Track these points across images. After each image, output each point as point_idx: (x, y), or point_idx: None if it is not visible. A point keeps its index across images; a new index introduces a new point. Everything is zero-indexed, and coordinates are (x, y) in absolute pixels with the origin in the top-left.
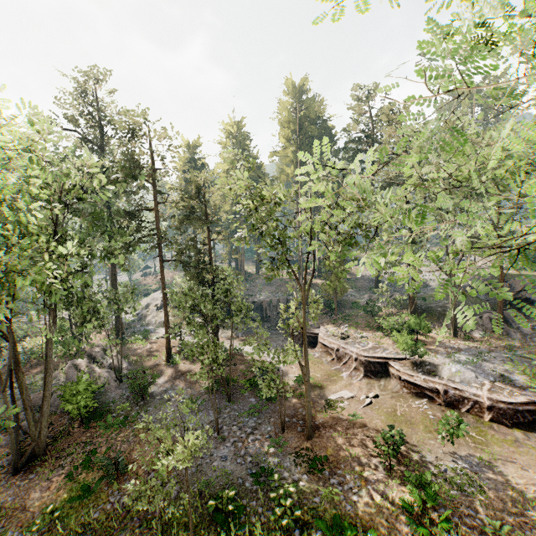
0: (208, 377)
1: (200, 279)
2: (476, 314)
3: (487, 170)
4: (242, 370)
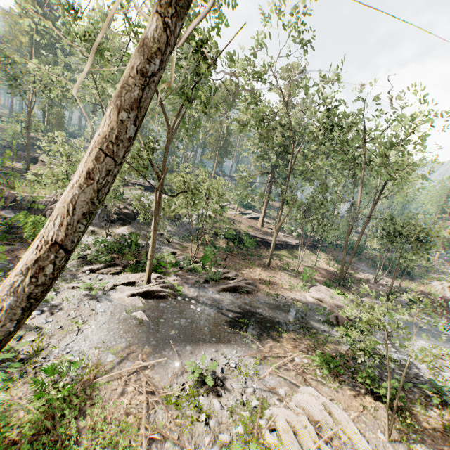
0: None
1: None
2: None
3: None
4: None
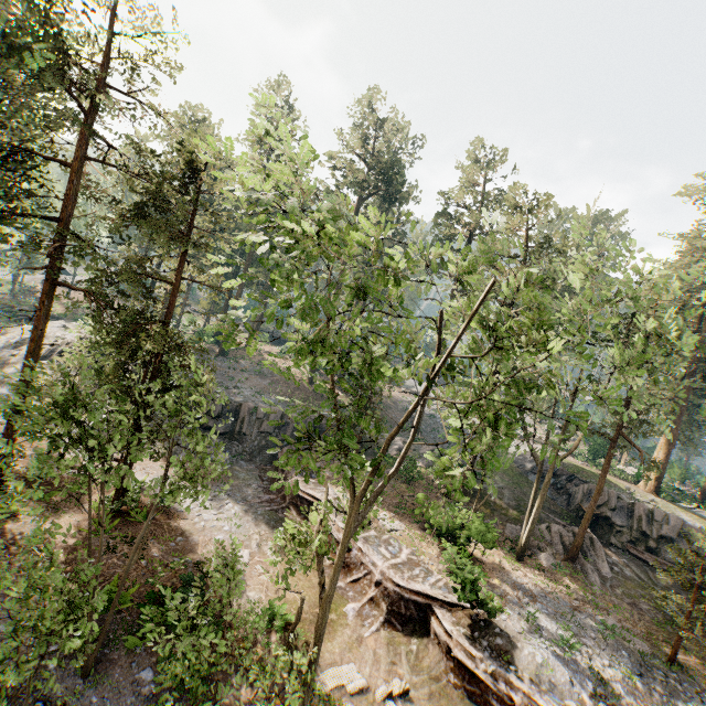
0: (67, 570)
1: (128, 349)
2: (542, 520)
3: (664, 341)
4: (155, 560)
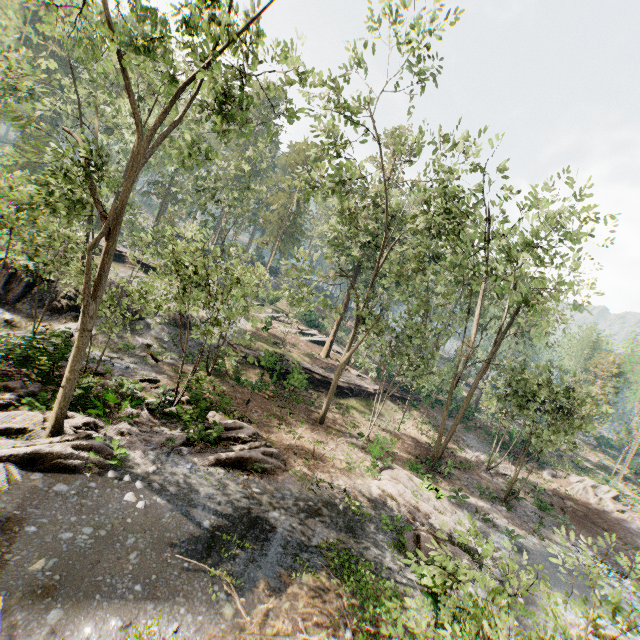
0: None
1: None
2: None
3: None
4: None
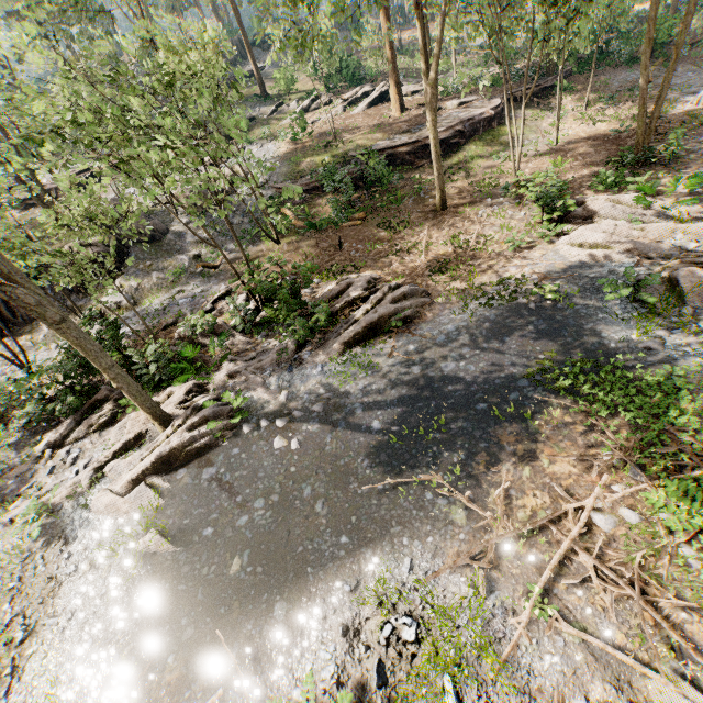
0: None
1: None
2: None
3: None
4: None
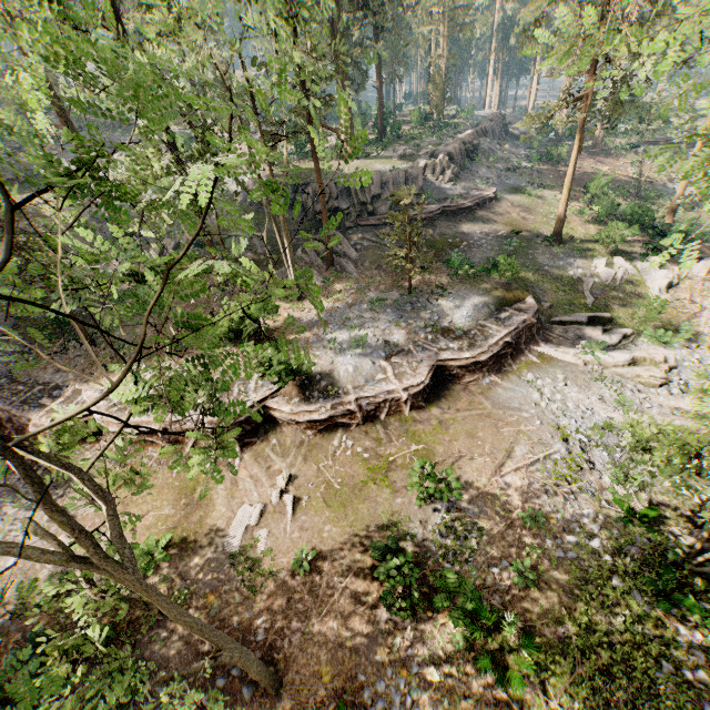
0: None
1: None
2: (296, 246)
3: None
4: None
